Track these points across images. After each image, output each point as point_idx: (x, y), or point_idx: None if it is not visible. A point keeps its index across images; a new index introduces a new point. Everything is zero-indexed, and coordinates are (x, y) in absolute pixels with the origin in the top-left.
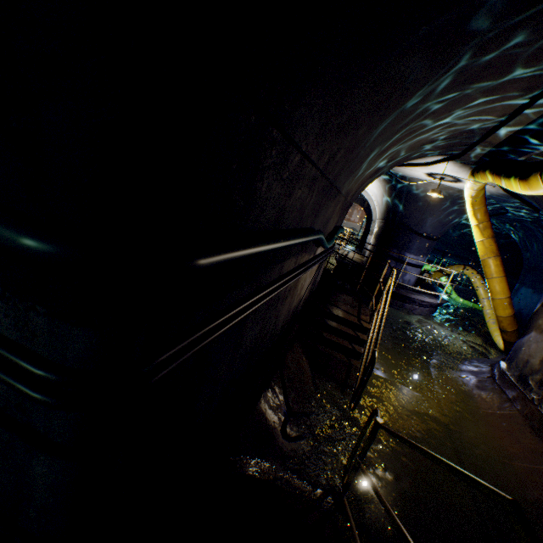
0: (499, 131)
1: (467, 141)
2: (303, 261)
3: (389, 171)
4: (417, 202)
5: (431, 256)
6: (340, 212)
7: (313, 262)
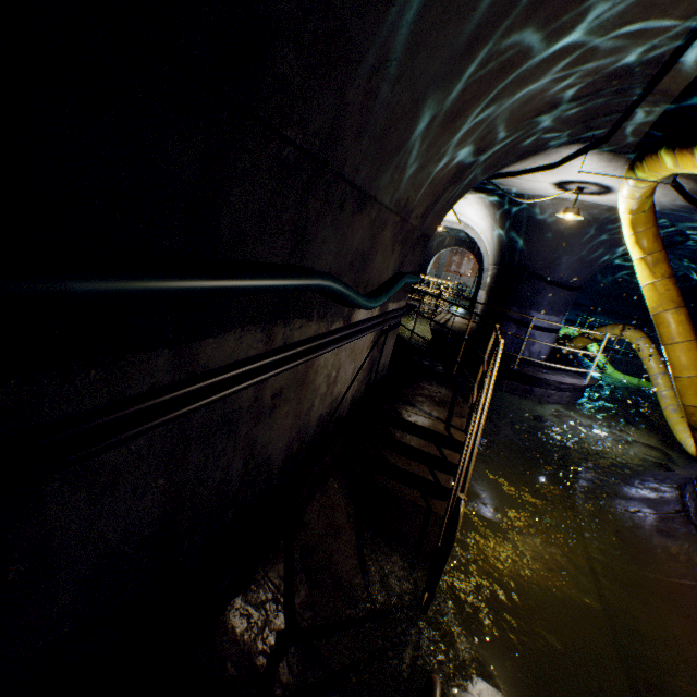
0: (686, 57)
1: (621, 100)
2: (306, 336)
3: (494, 186)
4: (545, 233)
5: (572, 315)
6: (402, 247)
7: (337, 336)
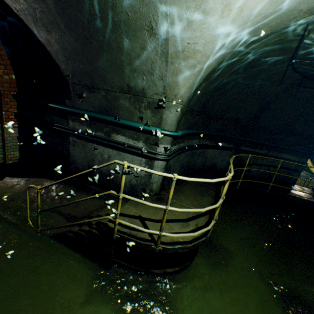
0: None
1: None
2: None
3: None
4: None
5: None
6: None
7: None
